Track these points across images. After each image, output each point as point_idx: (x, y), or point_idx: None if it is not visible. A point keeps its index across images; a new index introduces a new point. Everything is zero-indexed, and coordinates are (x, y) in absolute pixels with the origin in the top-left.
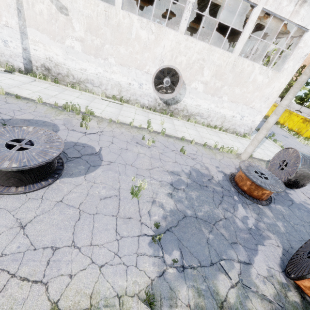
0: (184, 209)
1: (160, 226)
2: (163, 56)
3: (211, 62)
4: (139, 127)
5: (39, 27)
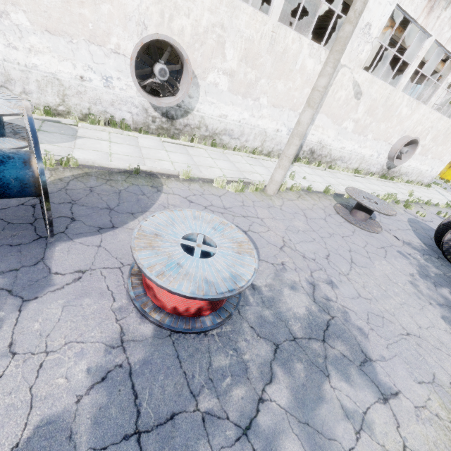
0: None
1: None
2: (408, 128)
3: (435, 128)
4: (414, 202)
5: (329, 113)
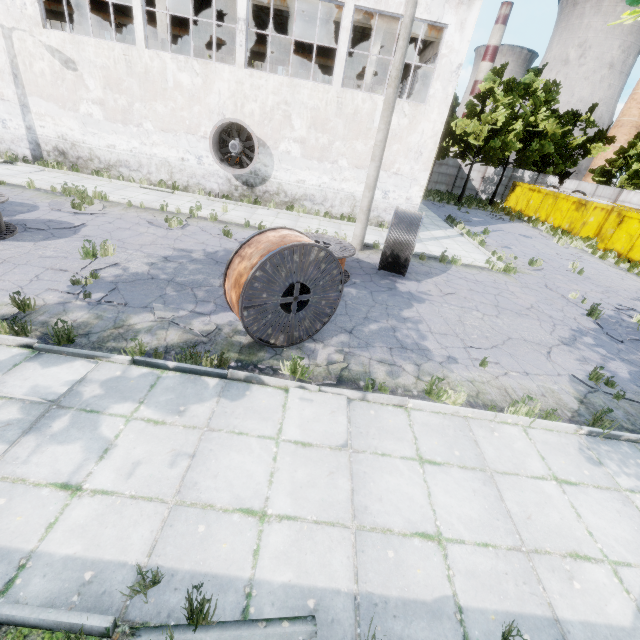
0: (159, 274)
1: (103, 280)
2: (223, 108)
3: (301, 105)
4: (177, 213)
5: (43, 94)
